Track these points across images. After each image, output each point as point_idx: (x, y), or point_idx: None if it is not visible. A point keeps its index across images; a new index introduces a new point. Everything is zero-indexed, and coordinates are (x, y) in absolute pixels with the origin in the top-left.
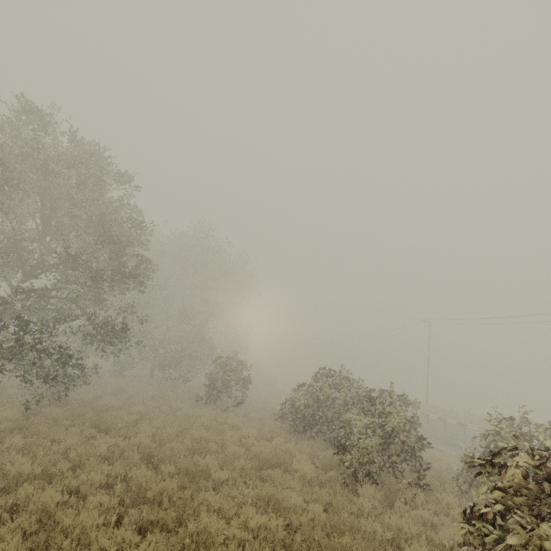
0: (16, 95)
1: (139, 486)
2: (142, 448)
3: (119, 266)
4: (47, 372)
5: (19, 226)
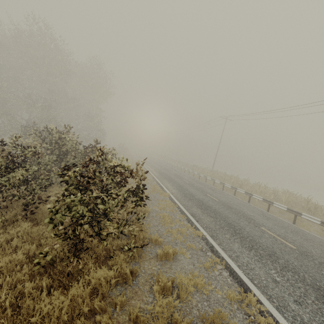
0: None
1: None
2: None
3: None
4: None
5: None
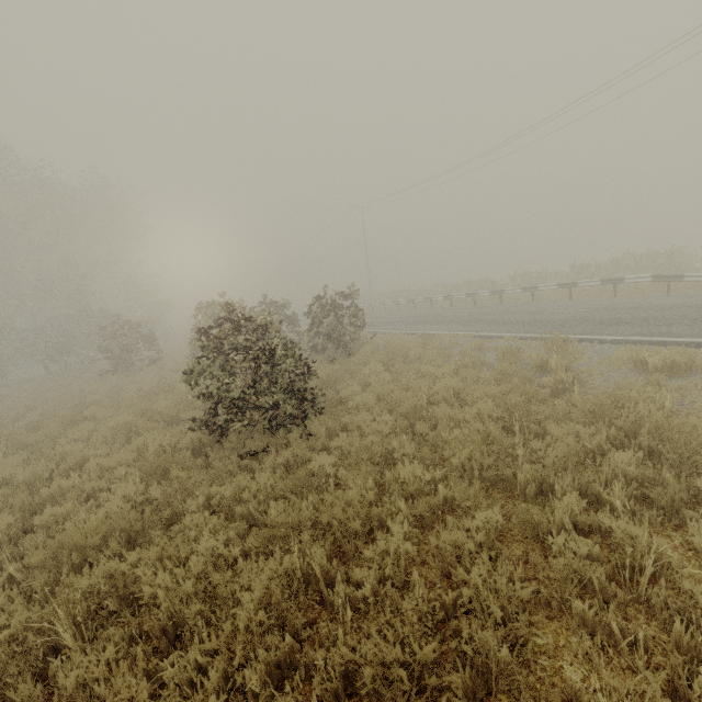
0: None
1: (20, 442)
2: (26, 425)
3: None
4: None
5: None
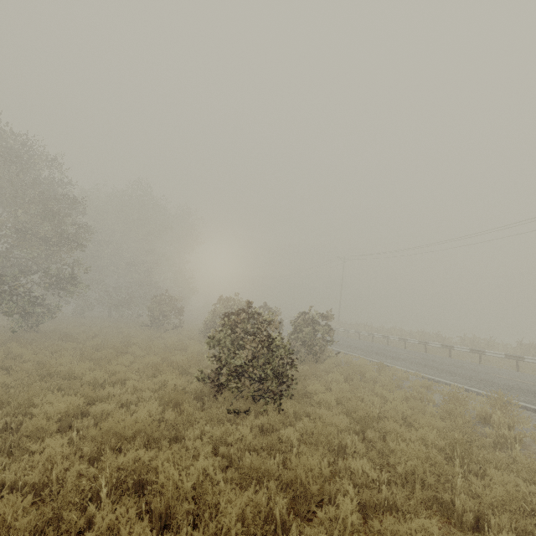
0: None
1: (89, 354)
2: (93, 345)
3: (61, 234)
4: (22, 308)
5: None
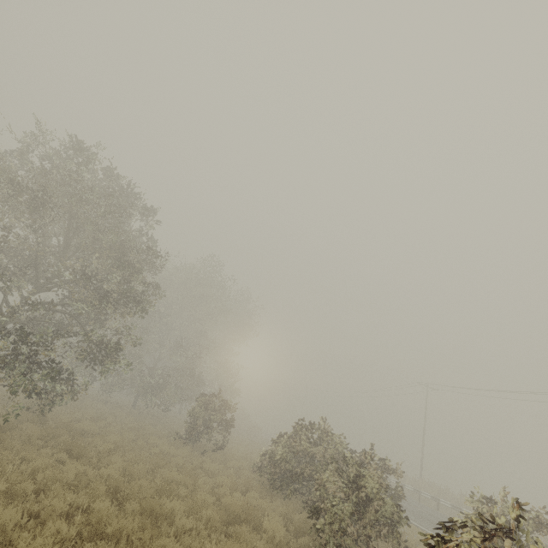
0: (70, 135)
1: (99, 520)
2: (110, 481)
3: (125, 290)
4: (35, 386)
5: (43, 242)
